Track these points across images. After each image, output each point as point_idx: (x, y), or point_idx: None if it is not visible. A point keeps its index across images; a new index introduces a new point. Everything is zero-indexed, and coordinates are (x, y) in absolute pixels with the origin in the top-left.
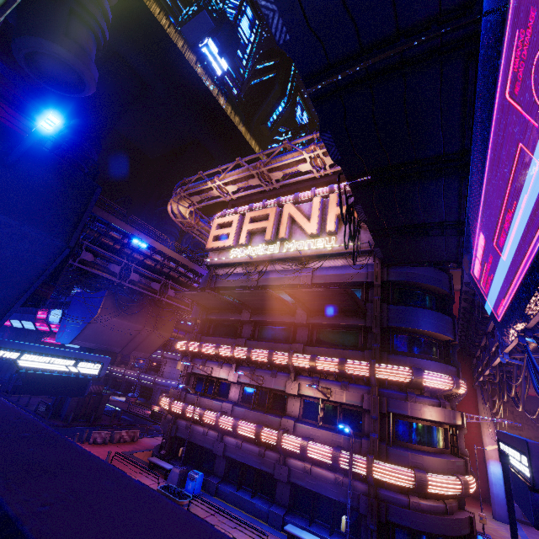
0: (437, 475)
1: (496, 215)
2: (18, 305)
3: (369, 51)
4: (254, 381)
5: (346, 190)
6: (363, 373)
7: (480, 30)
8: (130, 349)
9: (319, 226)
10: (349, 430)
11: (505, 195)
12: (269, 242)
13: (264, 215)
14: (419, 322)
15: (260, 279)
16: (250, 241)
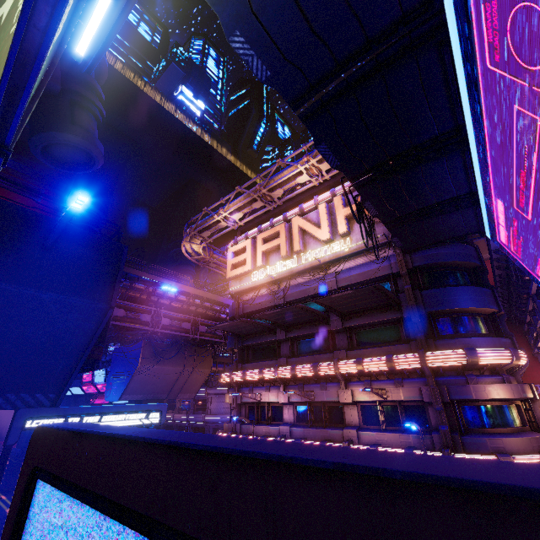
0: (523, 456)
1: (509, 178)
2: (76, 372)
3: (345, 65)
4: (305, 398)
5: (348, 190)
6: (414, 365)
7: (445, 19)
8: (175, 393)
9: (331, 231)
10: (417, 427)
11: (513, 158)
12: (285, 257)
13: (275, 233)
14: (458, 300)
15: (286, 295)
16: (267, 261)
